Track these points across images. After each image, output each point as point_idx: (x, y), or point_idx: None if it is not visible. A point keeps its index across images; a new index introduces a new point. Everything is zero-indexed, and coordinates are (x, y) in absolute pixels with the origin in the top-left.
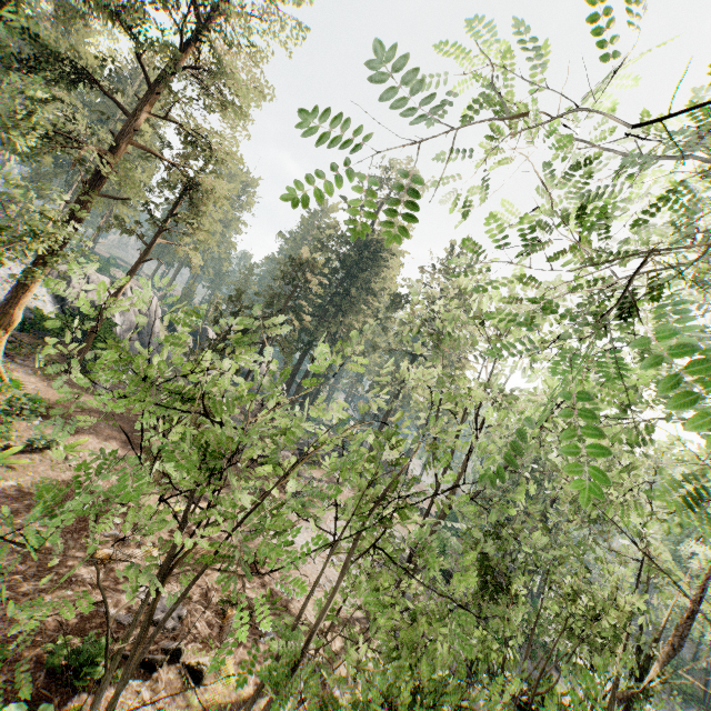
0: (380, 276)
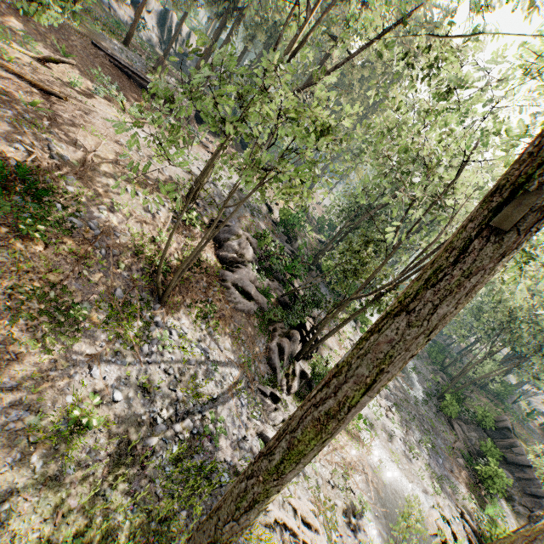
0: None
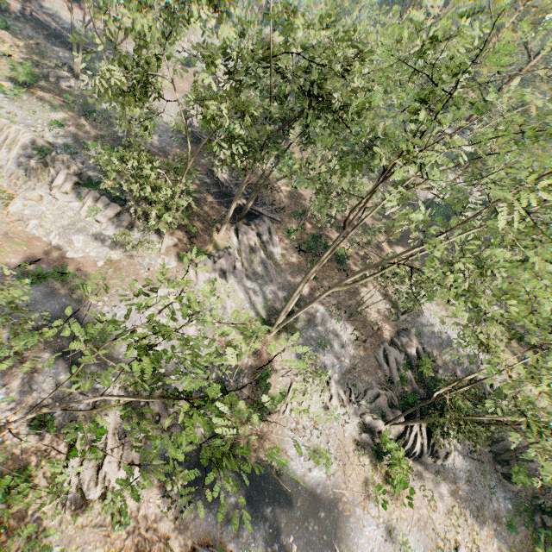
0: None
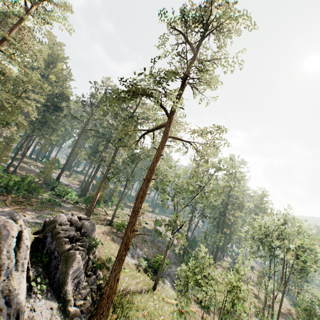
0: None
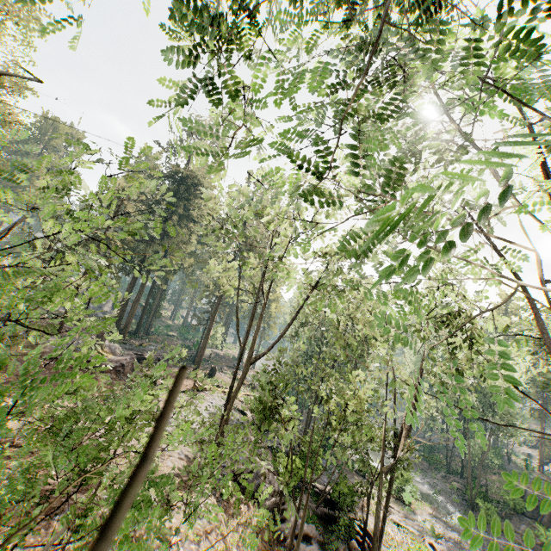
0: (195, 203)
